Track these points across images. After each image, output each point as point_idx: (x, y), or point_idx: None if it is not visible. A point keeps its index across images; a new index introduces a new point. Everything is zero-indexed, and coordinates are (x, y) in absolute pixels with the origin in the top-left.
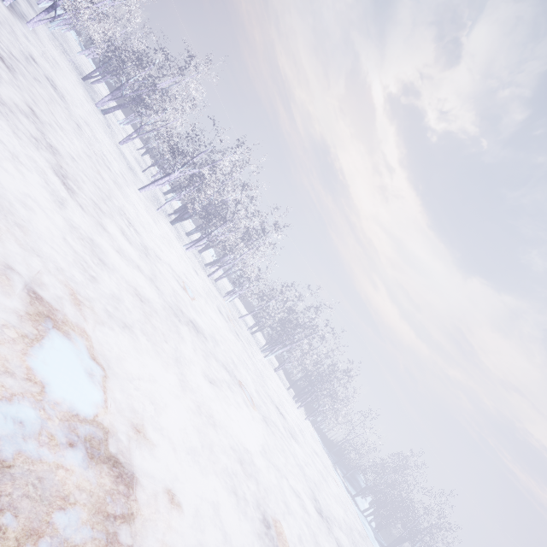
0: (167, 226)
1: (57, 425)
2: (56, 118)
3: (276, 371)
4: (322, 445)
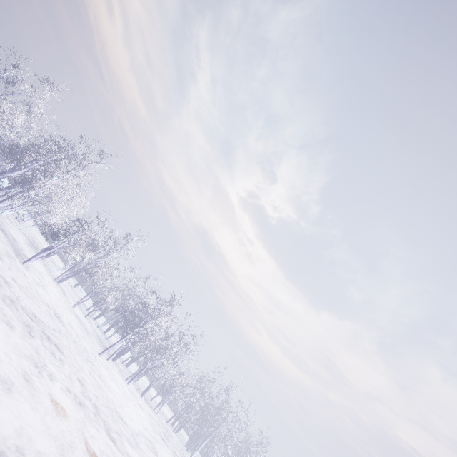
0: (114, 368)
1: None
2: (75, 359)
3: None
4: None
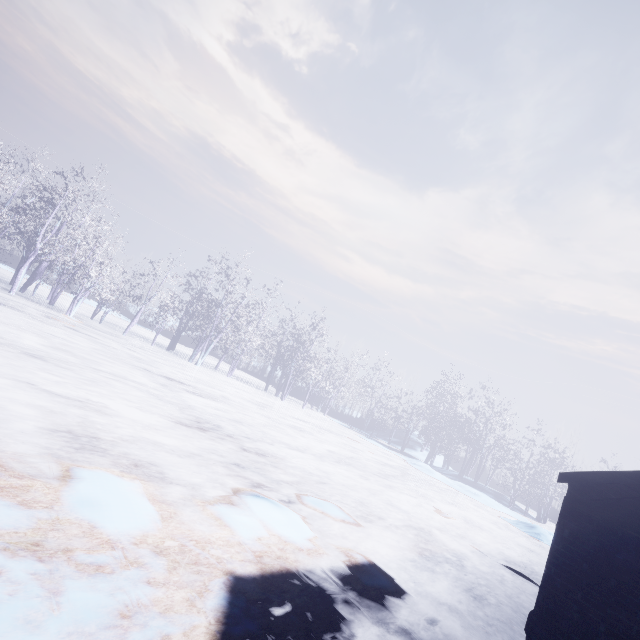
0: None
1: None
2: None
3: (228, 374)
4: (343, 425)
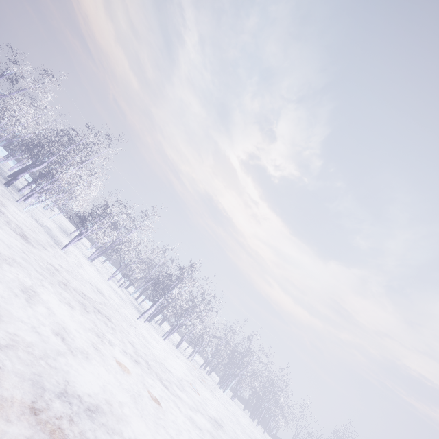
0: (151, 328)
1: None
2: (122, 325)
3: (233, 399)
4: None
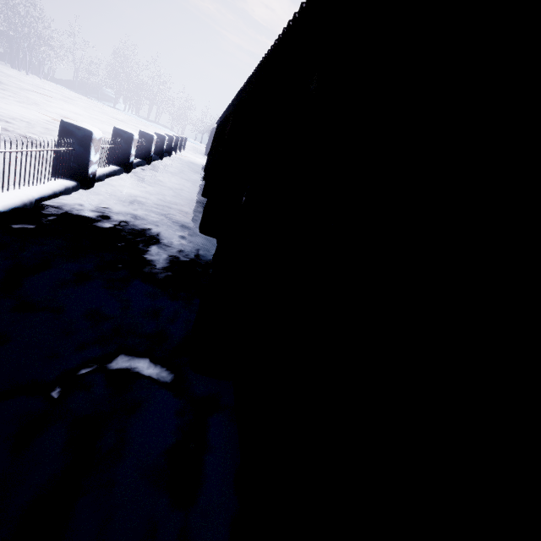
0: None
1: None
2: None
3: None
4: (69, 90)
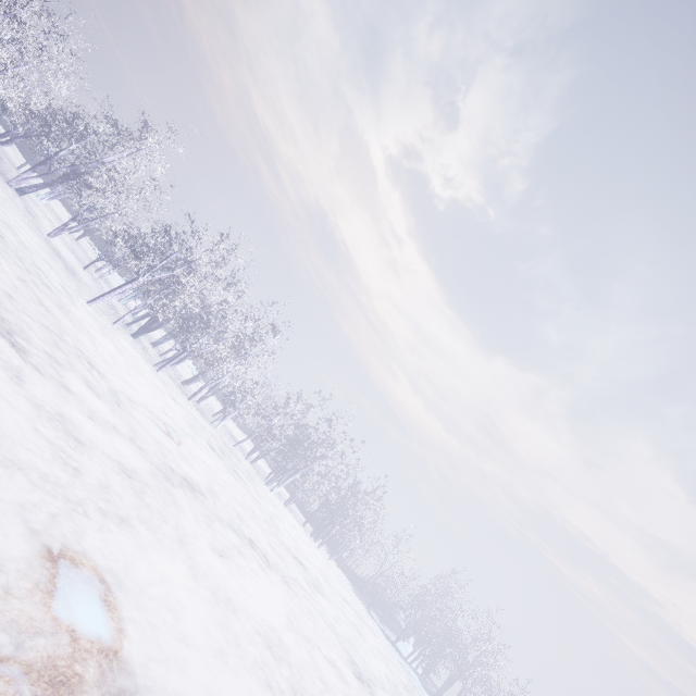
0: (129, 342)
1: (95, 674)
2: None
3: (287, 505)
4: (352, 588)
